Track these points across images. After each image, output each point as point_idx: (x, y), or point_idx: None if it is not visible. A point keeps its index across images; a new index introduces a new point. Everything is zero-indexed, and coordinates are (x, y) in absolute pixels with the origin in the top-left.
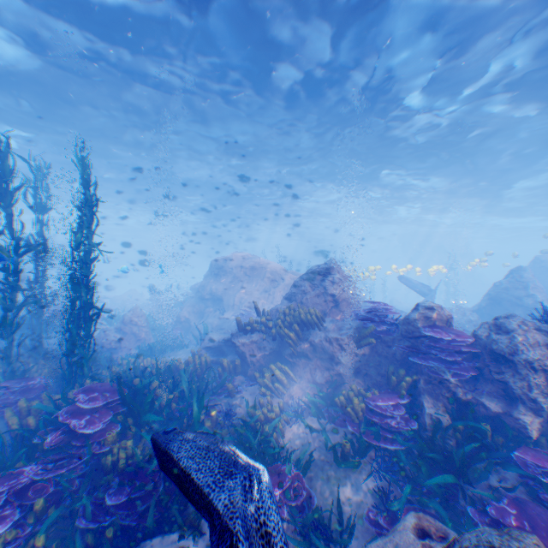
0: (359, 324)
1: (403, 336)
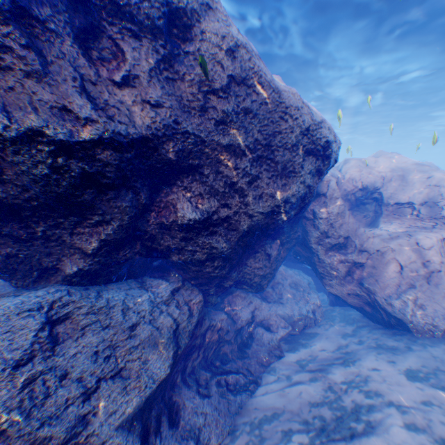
0: None
1: None
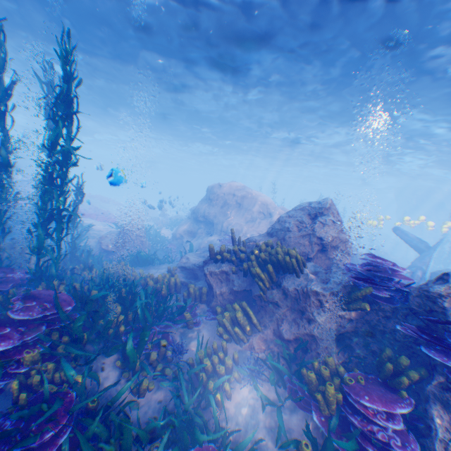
0: (349, 280)
1: (413, 312)
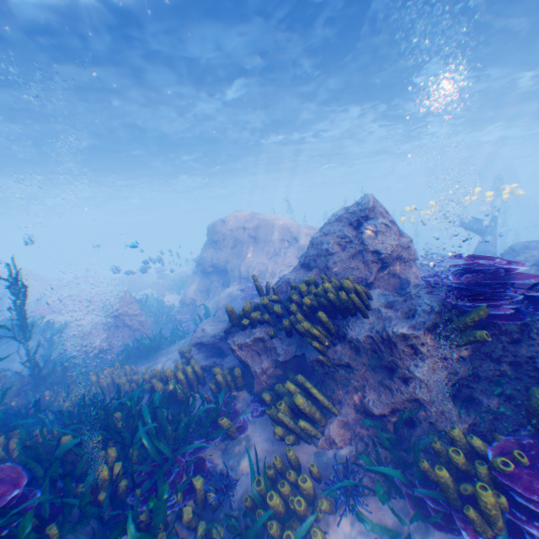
0: (443, 302)
1: None
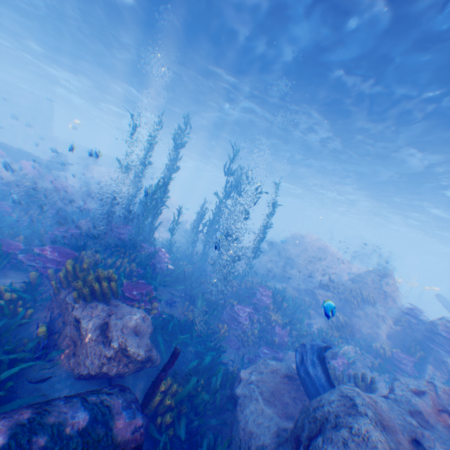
0: (398, 313)
1: (426, 331)
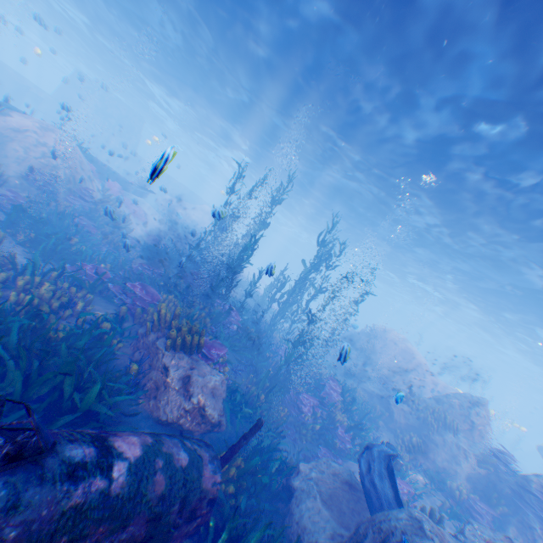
0: (485, 453)
1: (515, 483)
